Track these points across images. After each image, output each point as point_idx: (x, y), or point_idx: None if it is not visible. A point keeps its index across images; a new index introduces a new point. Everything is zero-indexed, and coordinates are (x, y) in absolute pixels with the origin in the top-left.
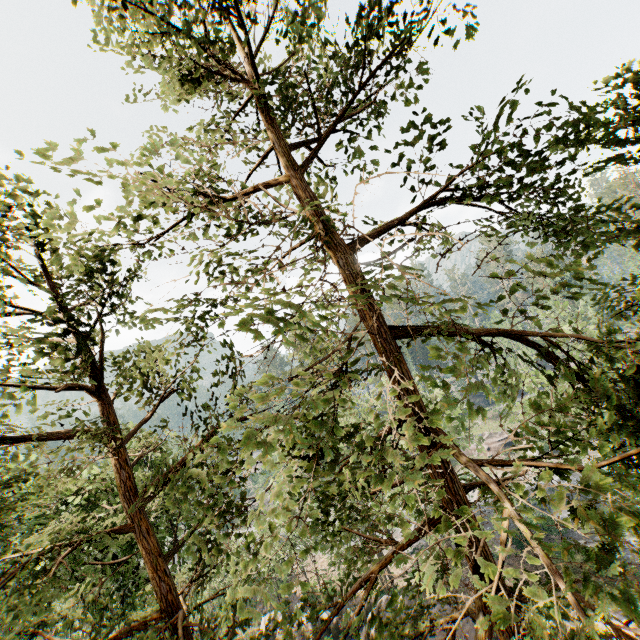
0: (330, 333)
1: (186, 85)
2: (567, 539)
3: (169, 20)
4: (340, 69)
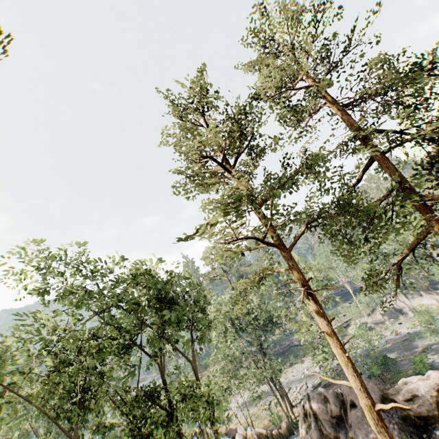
0: (324, 148)
1: (288, 48)
2: (398, 367)
3: (273, 35)
4: (320, 60)
